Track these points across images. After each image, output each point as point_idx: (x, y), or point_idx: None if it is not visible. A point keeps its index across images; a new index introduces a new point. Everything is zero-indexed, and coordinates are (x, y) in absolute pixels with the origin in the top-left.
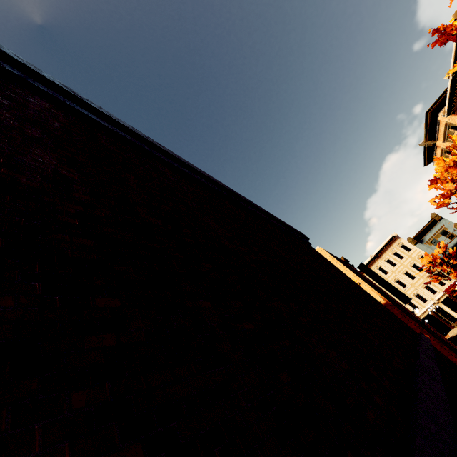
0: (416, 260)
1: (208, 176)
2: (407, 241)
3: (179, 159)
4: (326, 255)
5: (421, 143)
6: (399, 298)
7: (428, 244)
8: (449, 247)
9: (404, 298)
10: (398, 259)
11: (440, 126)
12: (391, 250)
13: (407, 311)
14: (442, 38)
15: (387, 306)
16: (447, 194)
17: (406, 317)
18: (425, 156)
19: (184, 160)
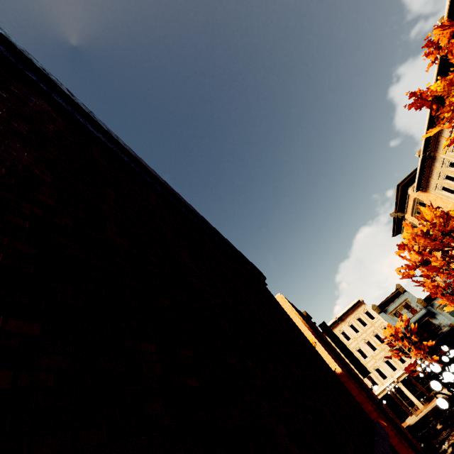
0: (379, 330)
1: (135, 157)
2: (371, 308)
3: (92, 117)
4: (286, 304)
5: (391, 213)
6: (358, 369)
7: (392, 315)
8: (411, 322)
9: (363, 370)
10: (362, 326)
11: (409, 200)
12: (356, 315)
13: (365, 387)
14: (418, 102)
15: (343, 377)
16: (412, 266)
17: (363, 394)
18: (394, 226)
19: (106, 127)
